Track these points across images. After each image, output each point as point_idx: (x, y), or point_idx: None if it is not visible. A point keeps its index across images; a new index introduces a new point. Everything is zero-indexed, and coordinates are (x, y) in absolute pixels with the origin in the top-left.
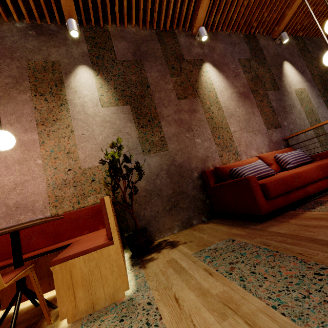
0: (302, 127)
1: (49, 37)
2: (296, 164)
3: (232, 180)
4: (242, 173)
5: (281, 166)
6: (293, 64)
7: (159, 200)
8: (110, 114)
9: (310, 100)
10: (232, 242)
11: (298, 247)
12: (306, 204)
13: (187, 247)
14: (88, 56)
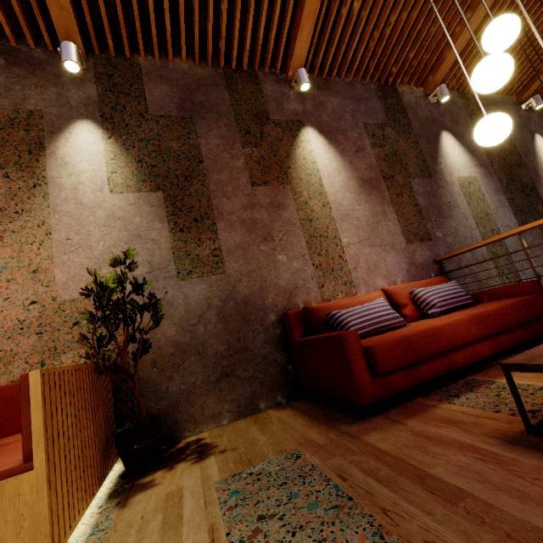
0: (467, 242)
1: (29, 70)
2: (445, 308)
3: (323, 334)
4: (345, 322)
5: (420, 310)
6: (458, 137)
7: (198, 362)
8: (125, 205)
9: (484, 197)
10: (294, 462)
11: (389, 491)
12: (451, 385)
13: (220, 463)
14: (97, 105)
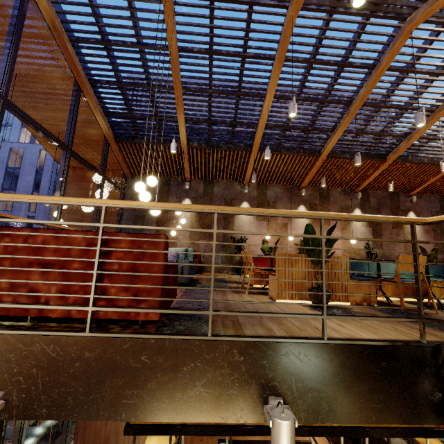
0: None
1: (347, 195)
2: None
3: None
4: None
5: None
6: None
7: None
8: (364, 230)
9: None
10: None
11: None
12: None
13: None
14: (360, 204)
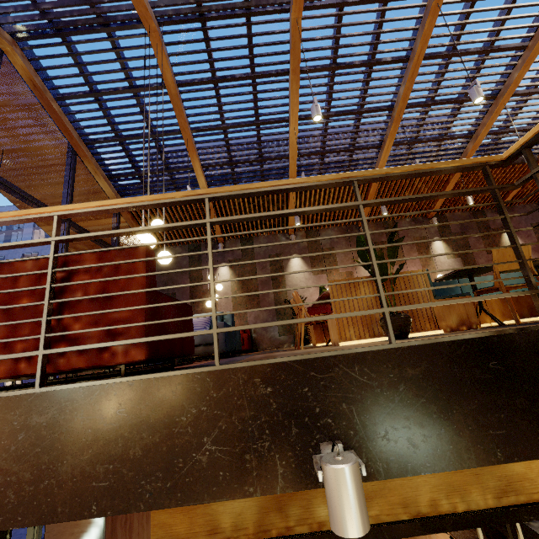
0: None
1: (420, 224)
2: None
3: None
4: None
5: None
6: None
7: None
8: (451, 262)
9: None
10: None
11: None
12: None
13: None
14: (438, 232)
